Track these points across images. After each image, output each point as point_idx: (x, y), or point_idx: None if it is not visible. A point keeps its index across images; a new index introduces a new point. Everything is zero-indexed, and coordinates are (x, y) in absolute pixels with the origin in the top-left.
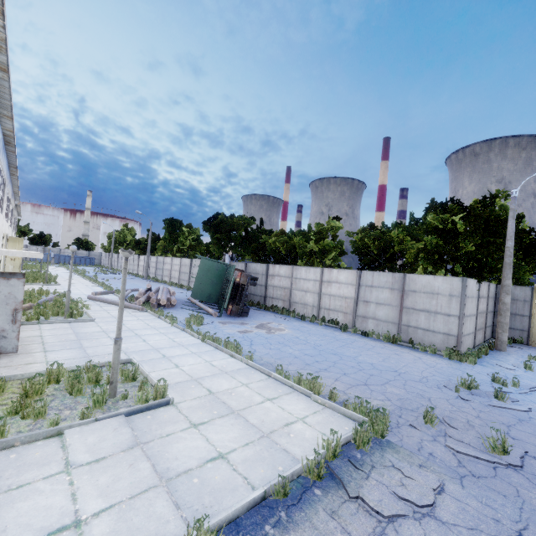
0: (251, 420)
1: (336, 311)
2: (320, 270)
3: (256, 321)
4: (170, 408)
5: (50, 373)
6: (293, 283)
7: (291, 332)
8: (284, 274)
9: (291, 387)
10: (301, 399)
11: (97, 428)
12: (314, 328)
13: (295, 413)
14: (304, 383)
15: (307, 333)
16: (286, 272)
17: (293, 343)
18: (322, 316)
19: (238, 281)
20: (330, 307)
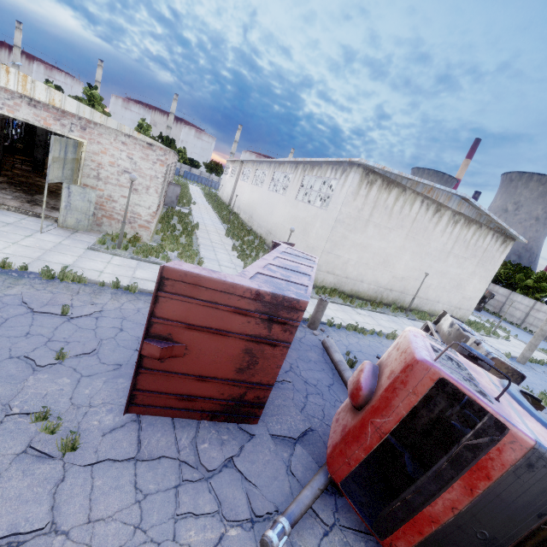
0: (535, 353)
1: (536, 327)
2: (534, 301)
3: (487, 316)
4: (510, 342)
5: (471, 321)
6: (507, 301)
7: (513, 330)
8: (501, 293)
9: (538, 351)
10: (544, 355)
11: (503, 340)
12: (522, 332)
13: (545, 357)
14: (543, 351)
15: (522, 333)
16: (504, 293)
17: (521, 336)
18: (523, 326)
19: (485, 294)
20: (532, 324)
